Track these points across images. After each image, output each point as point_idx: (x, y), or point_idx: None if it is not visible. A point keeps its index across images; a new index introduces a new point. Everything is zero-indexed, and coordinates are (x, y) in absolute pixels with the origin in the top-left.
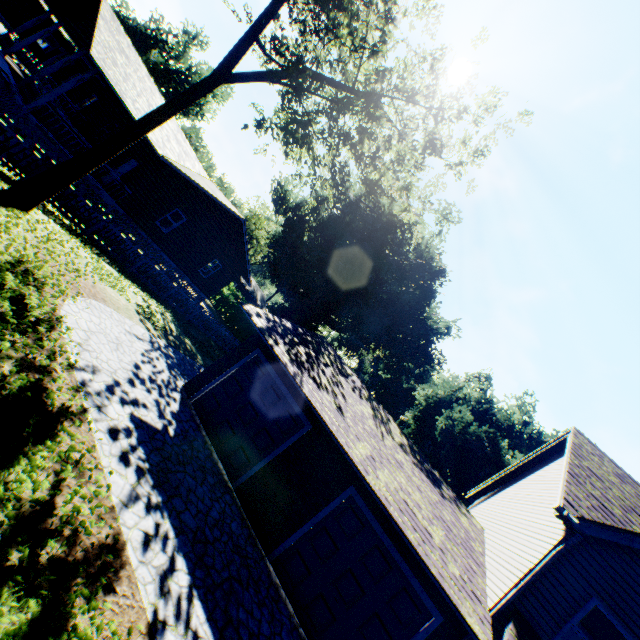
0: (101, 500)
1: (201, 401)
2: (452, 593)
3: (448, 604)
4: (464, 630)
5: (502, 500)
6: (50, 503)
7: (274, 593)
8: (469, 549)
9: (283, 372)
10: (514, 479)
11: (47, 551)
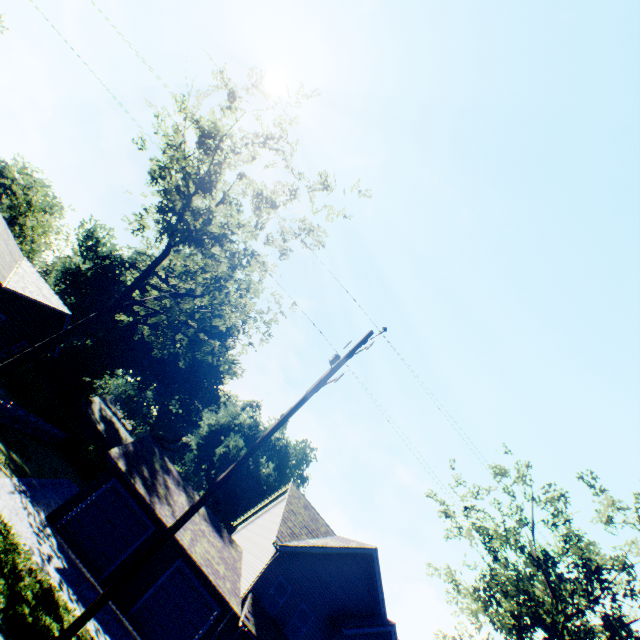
0: None
1: (65, 526)
2: (228, 597)
3: (224, 601)
4: (230, 610)
5: (254, 527)
6: (79, 634)
7: (134, 634)
8: (235, 568)
9: (135, 493)
10: (262, 511)
11: None
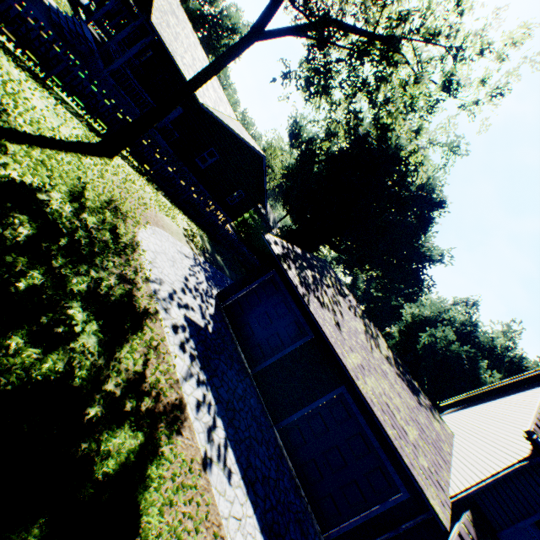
0: (171, 374)
1: (229, 307)
2: (420, 479)
3: (415, 486)
4: (426, 507)
5: (474, 414)
6: (143, 374)
7: (279, 452)
8: (438, 448)
9: (293, 290)
10: (488, 398)
11: (144, 404)
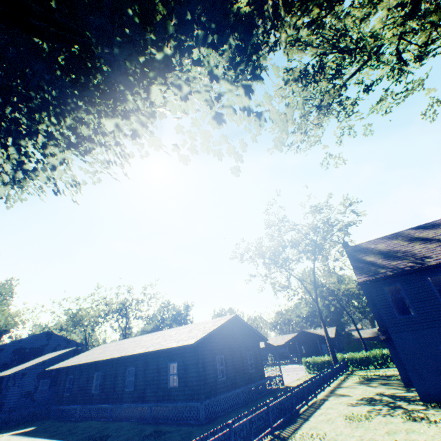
0: None
1: None
2: None
3: None
4: None
5: None
6: None
7: None
8: None
9: None
10: None
11: None
